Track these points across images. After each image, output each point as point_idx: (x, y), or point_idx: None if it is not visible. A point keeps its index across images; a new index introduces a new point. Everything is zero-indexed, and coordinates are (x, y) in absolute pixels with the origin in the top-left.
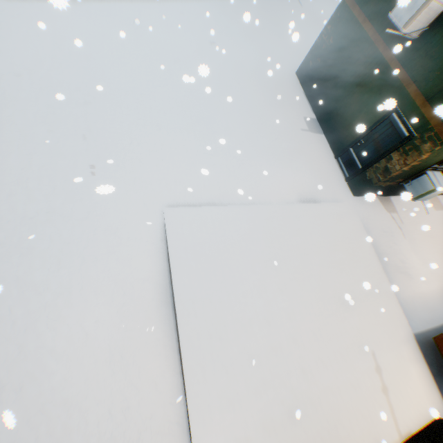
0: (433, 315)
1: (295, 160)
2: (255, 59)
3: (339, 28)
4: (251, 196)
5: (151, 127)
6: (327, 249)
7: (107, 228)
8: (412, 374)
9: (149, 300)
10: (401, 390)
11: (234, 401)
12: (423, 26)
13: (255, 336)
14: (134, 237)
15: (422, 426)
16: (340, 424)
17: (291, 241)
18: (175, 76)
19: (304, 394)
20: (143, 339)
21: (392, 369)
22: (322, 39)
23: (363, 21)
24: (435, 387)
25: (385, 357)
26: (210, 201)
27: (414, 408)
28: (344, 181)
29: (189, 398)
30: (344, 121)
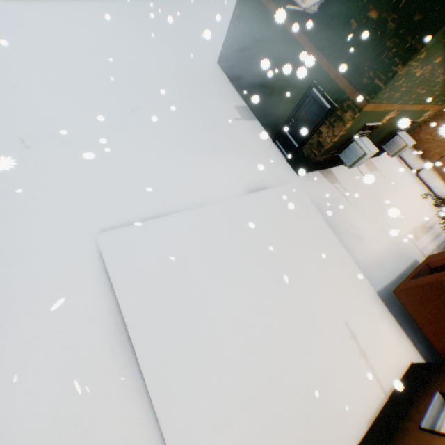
0: (389, 270)
1: (235, 151)
2: (172, 53)
3: (246, 11)
4: (196, 198)
5: (62, 145)
6: (284, 233)
7: (25, 277)
8: (383, 330)
9: (99, 345)
10: (377, 349)
11: (220, 424)
12: None
13: (229, 346)
14: (64, 277)
15: (401, 375)
16: (330, 404)
17: (246, 235)
18: (82, 83)
19: (291, 387)
20: (100, 393)
21: (366, 332)
22: (233, 24)
23: (266, 1)
24: (404, 336)
25: (357, 323)
26: (150, 214)
27: (391, 361)
28: (286, 163)
29: (168, 441)
30: (272, 104)
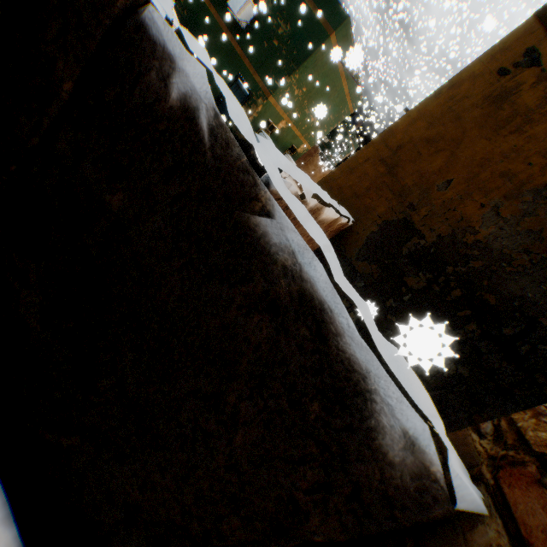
0: None
1: None
2: None
3: (191, 5)
4: None
5: None
6: None
7: None
8: None
9: None
10: None
11: None
12: (248, 21)
13: None
14: None
15: None
16: None
17: None
18: None
19: None
20: None
21: None
22: (177, 10)
23: (209, 6)
24: None
25: None
26: None
27: None
28: None
29: None
30: None
